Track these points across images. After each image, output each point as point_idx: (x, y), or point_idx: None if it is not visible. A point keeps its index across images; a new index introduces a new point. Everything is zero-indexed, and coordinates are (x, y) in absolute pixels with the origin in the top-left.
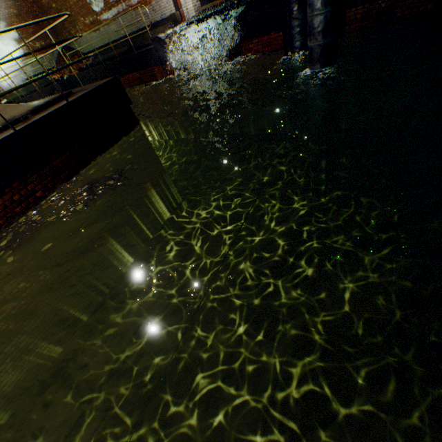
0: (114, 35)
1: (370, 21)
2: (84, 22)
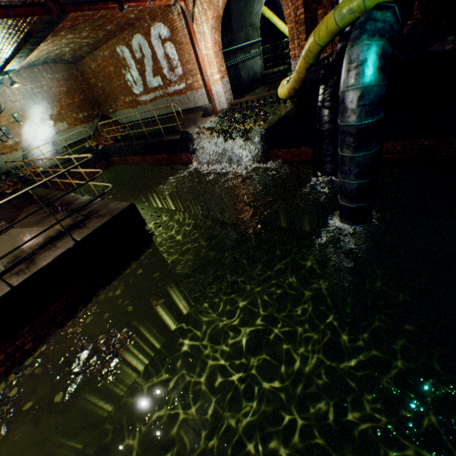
0: (150, 113)
1: (411, 153)
2: (124, 100)
